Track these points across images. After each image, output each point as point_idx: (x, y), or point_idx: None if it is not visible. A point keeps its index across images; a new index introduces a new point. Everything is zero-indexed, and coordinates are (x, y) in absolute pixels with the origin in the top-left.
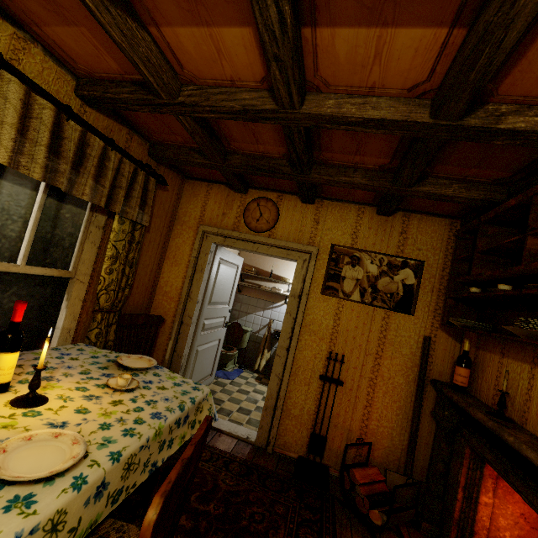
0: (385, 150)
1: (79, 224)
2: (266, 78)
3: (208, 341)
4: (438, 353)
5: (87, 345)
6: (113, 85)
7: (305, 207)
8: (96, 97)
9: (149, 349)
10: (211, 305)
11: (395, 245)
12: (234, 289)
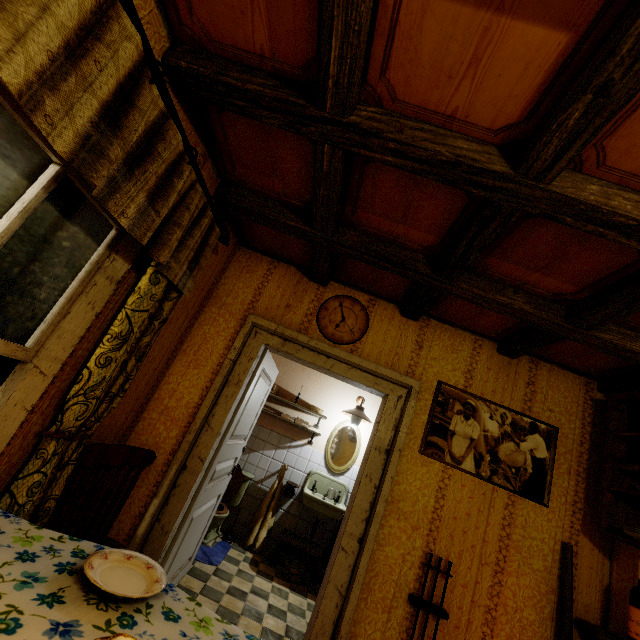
0: (586, 275)
1: (78, 265)
2: (512, 127)
3: (207, 500)
4: (582, 572)
5: (6, 512)
6: (238, 68)
7: (405, 322)
8: (198, 76)
9: (113, 513)
10: (230, 439)
11: (521, 398)
12: (257, 415)
